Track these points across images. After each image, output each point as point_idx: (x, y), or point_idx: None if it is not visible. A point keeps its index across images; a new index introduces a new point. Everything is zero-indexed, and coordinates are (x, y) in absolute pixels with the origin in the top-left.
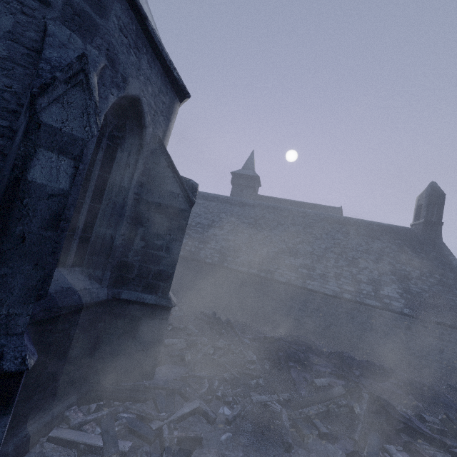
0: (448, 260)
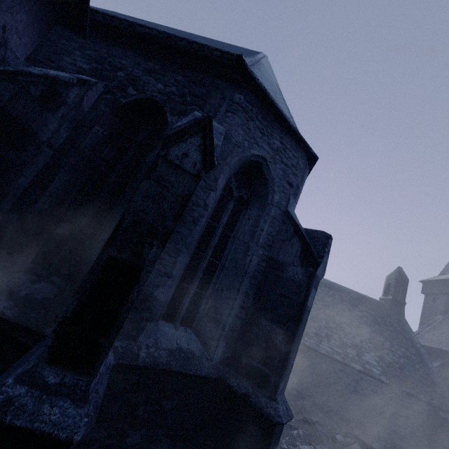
0: (410, 336)
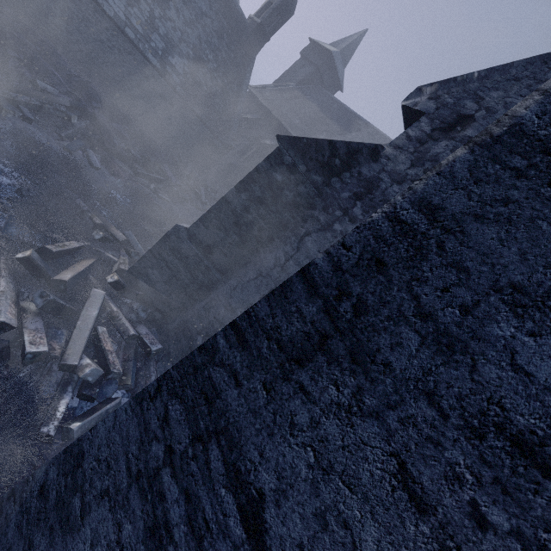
0: (245, 76)
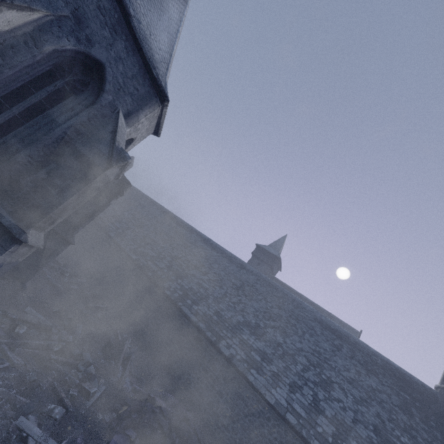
0: None
